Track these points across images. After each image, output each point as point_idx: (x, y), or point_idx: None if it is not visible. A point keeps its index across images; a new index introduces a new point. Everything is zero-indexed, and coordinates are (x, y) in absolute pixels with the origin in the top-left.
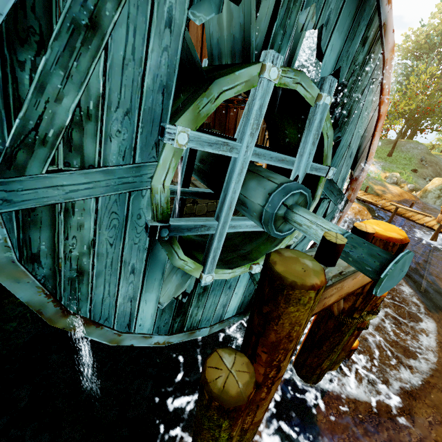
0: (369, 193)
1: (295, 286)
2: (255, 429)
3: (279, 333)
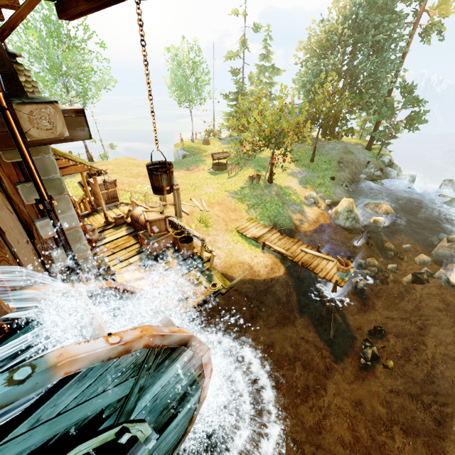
0: (284, 236)
1: None
2: None
3: None
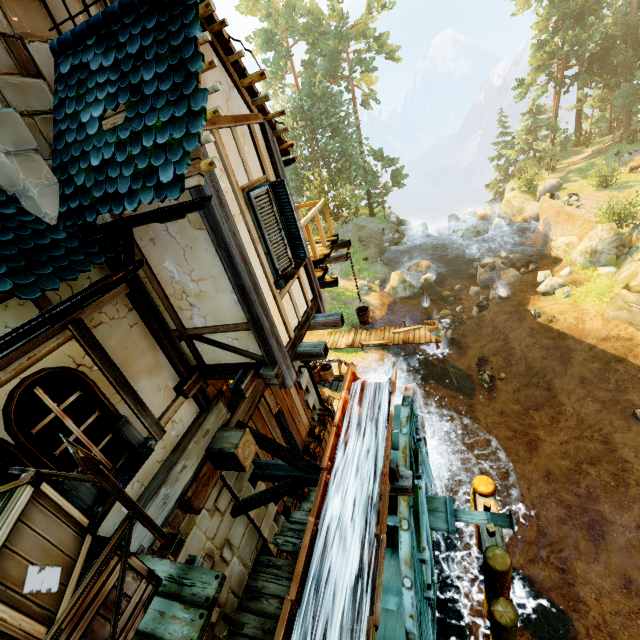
0: (370, 330)
1: (508, 570)
2: None
3: (508, 582)
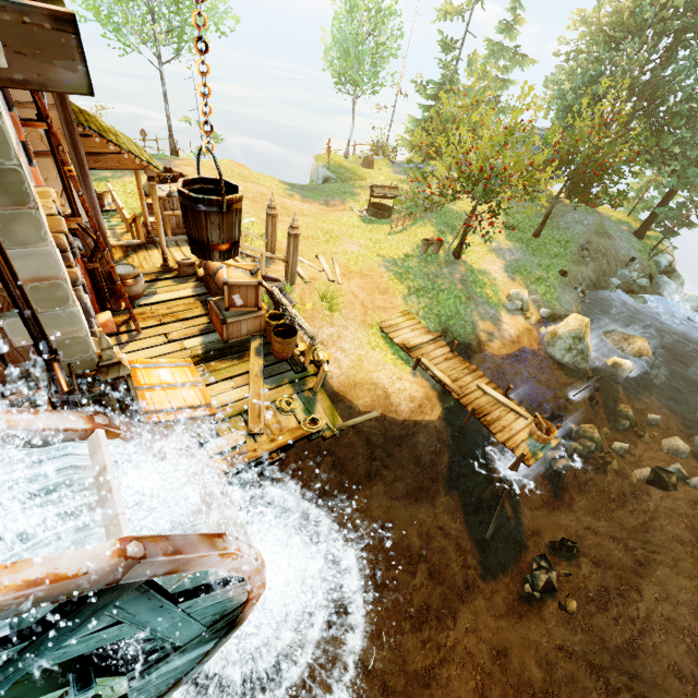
0: (455, 354)
1: None
2: None
3: None
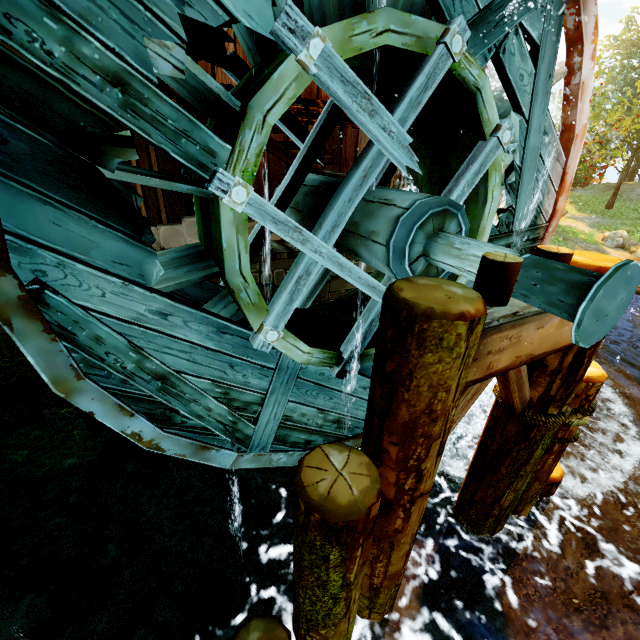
0: None
1: (431, 314)
2: (392, 590)
3: (413, 405)
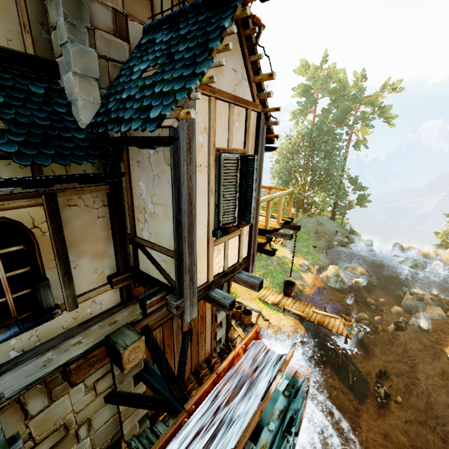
0: (296, 300)
1: None
2: None
3: None
